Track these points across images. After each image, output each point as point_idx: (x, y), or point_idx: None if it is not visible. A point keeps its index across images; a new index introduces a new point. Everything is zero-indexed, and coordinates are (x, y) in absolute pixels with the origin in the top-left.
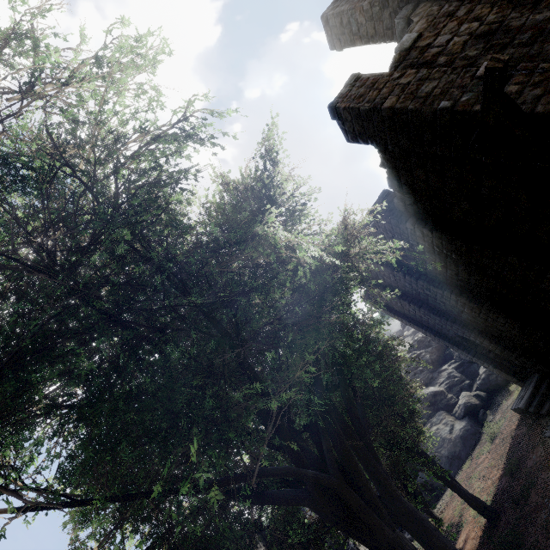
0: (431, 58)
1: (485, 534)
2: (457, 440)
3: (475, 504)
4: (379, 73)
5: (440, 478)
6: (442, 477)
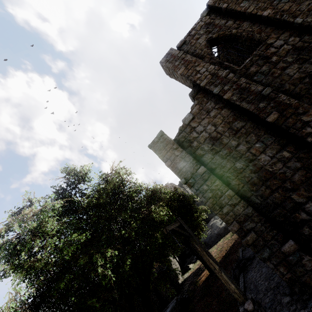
0: (192, 139)
1: (207, 278)
2: (222, 228)
3: (207, 268)
4: (170, 139)
5: (197, 257)
6: (198, 257)
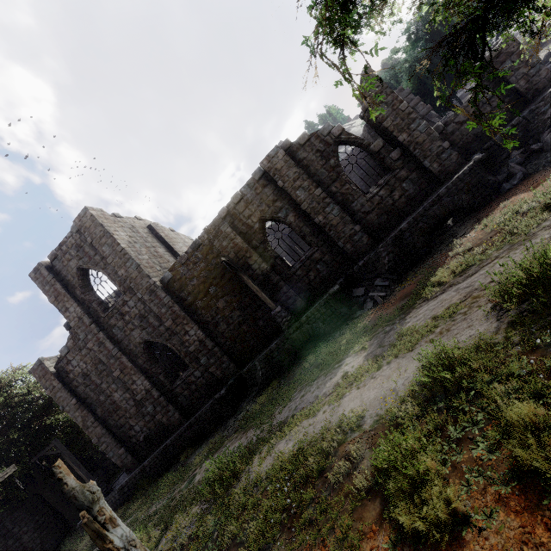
0: (69, 371)
1: None
2: None
3: None
4: (48, 369)
5: None
6: None
